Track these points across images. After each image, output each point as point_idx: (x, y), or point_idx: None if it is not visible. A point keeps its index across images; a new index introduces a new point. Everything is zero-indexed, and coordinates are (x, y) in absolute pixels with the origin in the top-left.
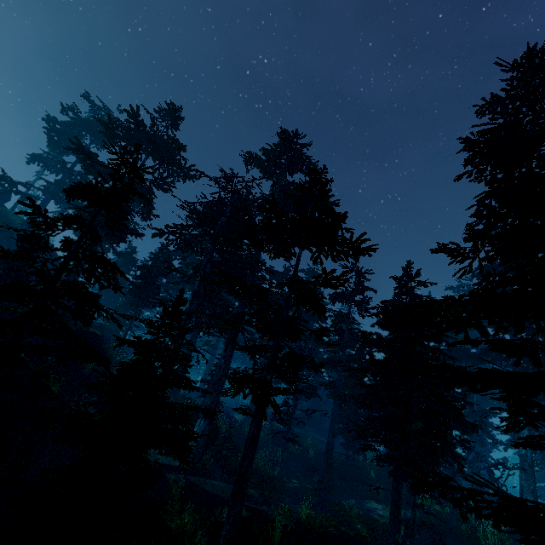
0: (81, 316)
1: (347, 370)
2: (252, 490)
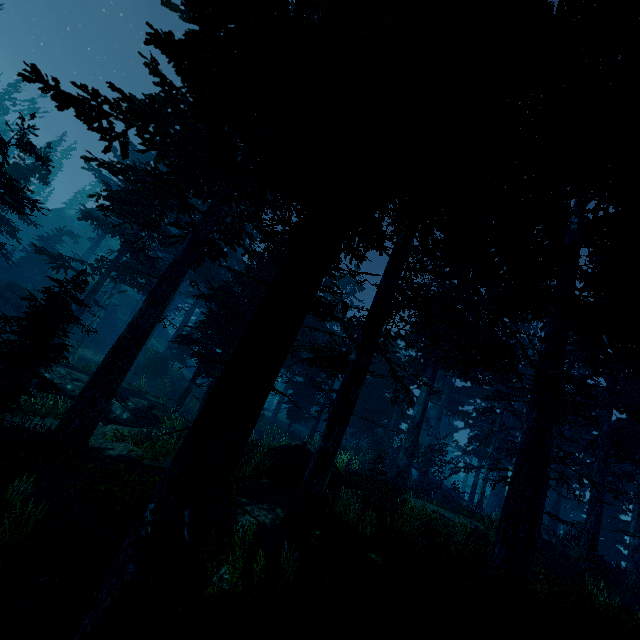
0: (8, 233)
1: (206, 301)
2: (154, 398)
